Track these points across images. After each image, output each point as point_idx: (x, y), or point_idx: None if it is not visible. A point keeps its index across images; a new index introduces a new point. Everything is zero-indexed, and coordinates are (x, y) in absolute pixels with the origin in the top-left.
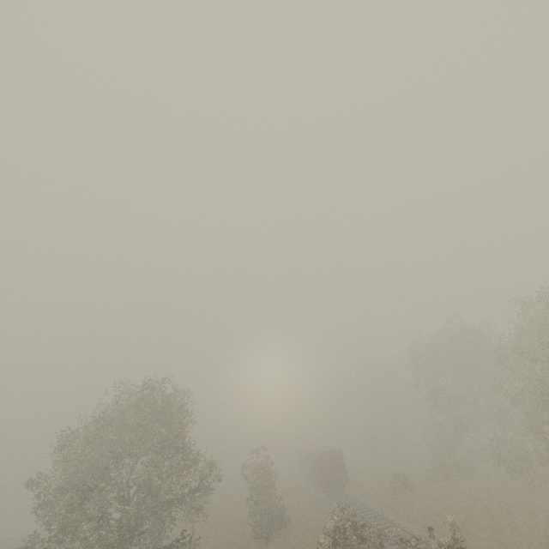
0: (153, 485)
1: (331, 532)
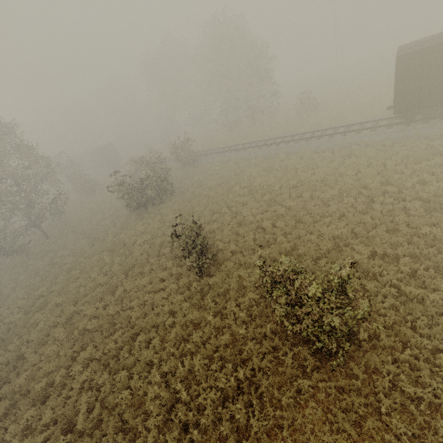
0: (20, 178)
1: (137, 161)
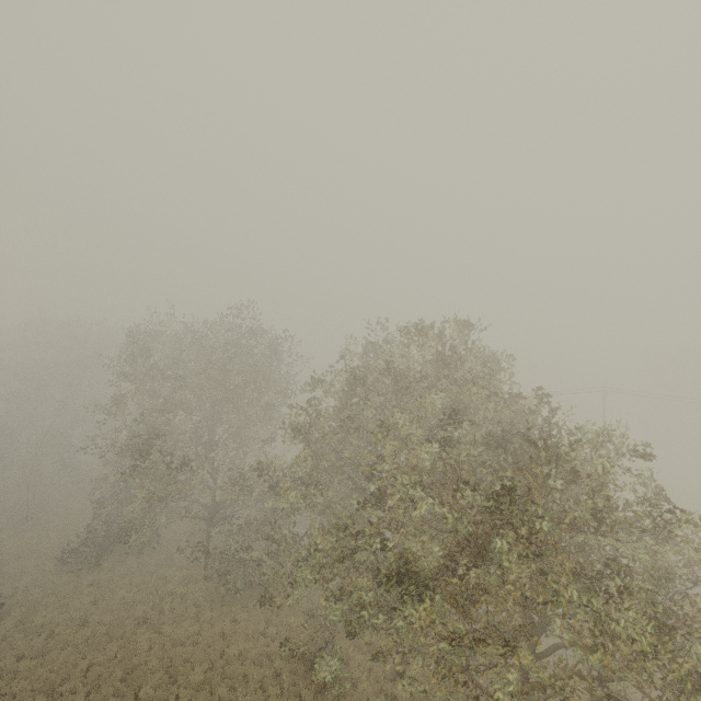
0: None
1: None
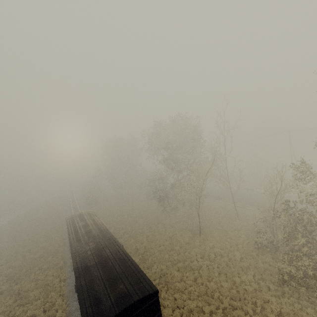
0: None
1: None
